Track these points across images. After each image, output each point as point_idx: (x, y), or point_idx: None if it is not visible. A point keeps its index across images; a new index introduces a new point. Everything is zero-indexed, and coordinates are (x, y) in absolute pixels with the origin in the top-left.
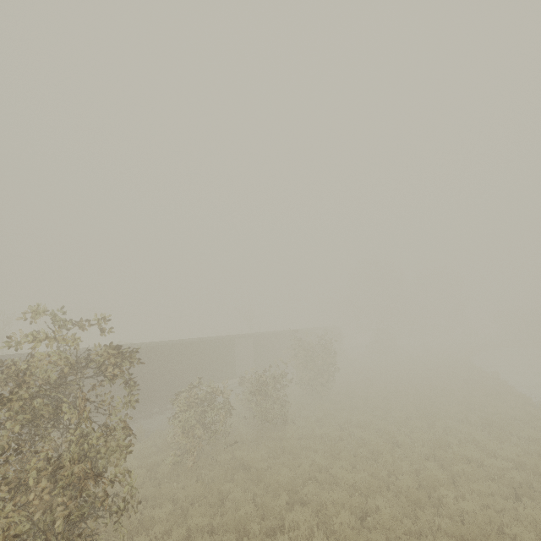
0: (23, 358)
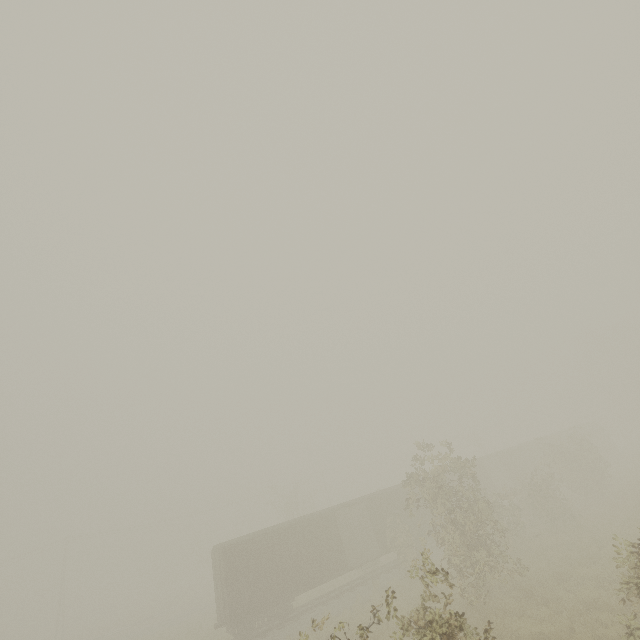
0: (360, 500)
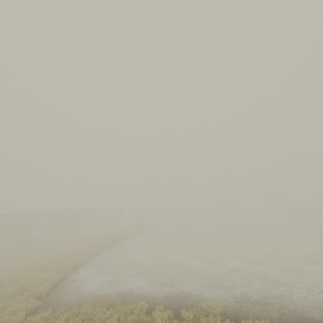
0: None
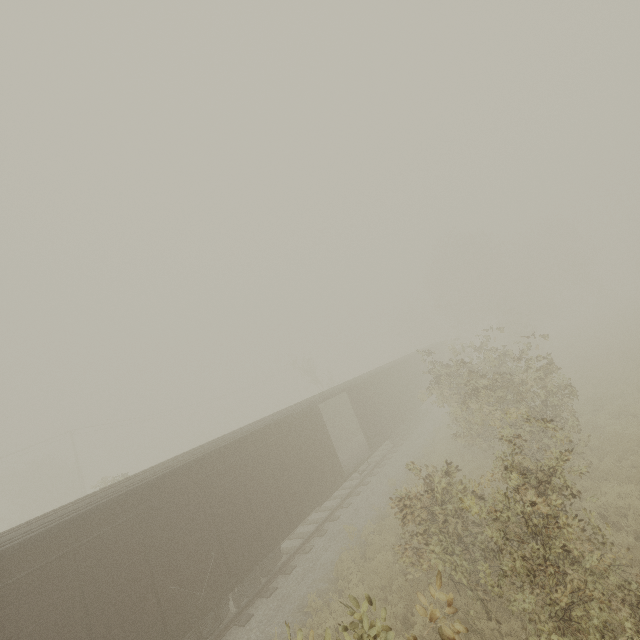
0: None
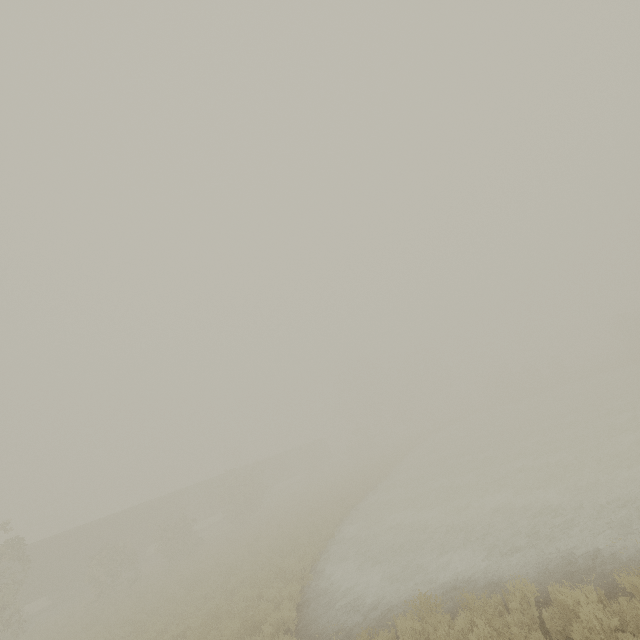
0: None
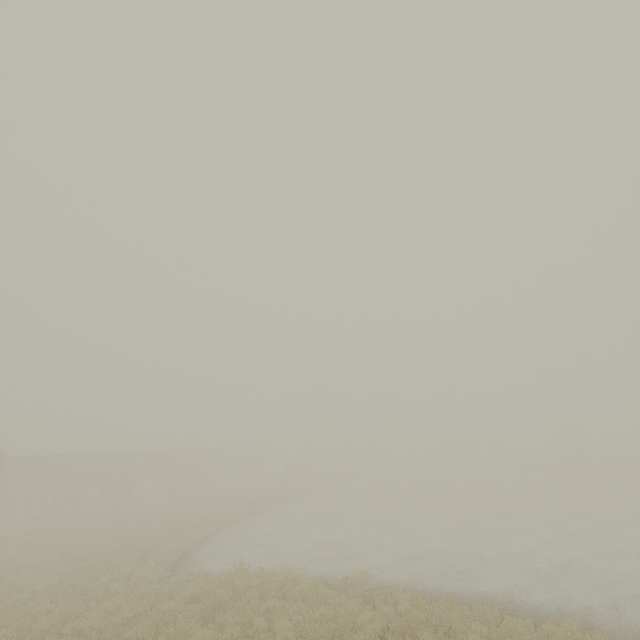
0: None
